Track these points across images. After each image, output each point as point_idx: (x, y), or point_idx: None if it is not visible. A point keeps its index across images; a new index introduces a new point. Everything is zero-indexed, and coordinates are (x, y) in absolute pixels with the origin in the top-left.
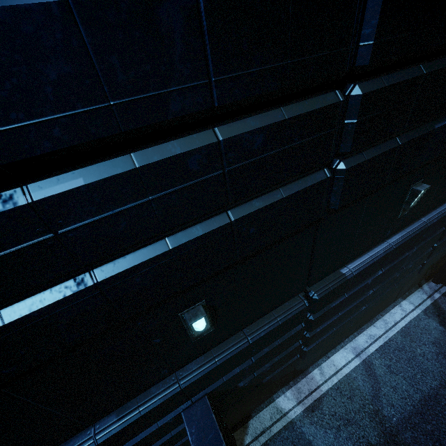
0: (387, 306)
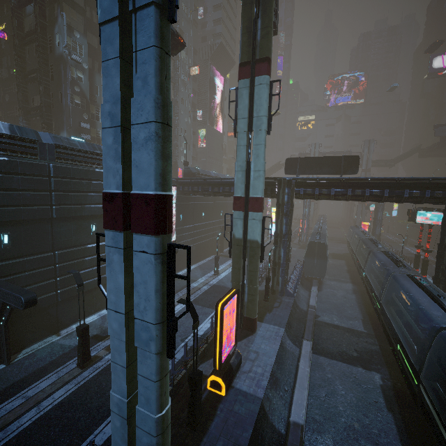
0: None
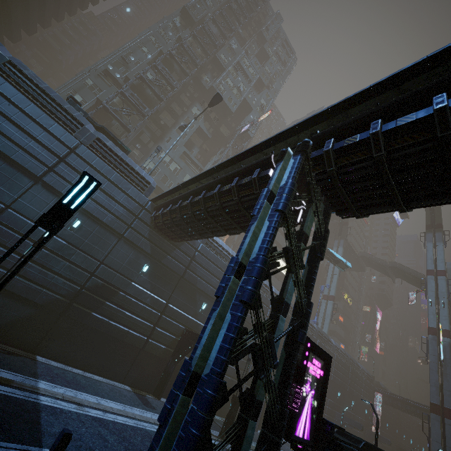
0: None
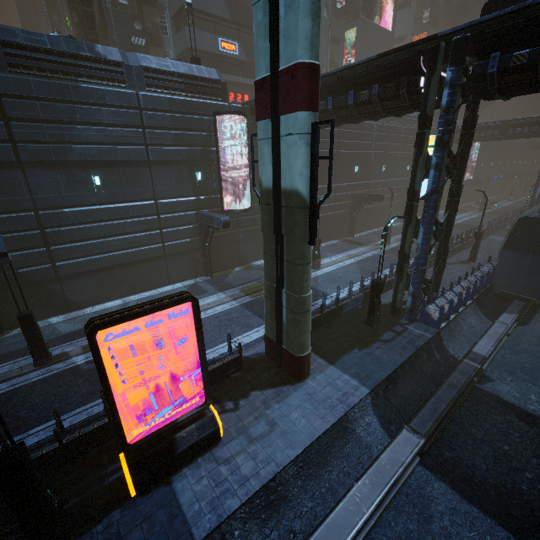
0: (162, 283)
